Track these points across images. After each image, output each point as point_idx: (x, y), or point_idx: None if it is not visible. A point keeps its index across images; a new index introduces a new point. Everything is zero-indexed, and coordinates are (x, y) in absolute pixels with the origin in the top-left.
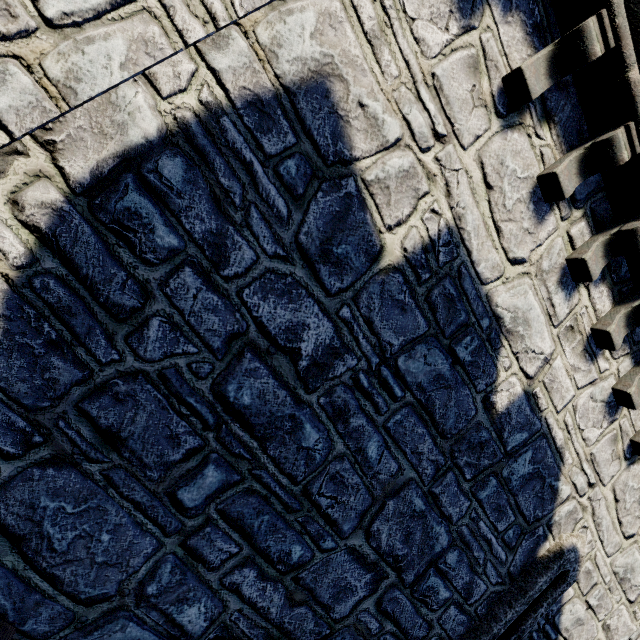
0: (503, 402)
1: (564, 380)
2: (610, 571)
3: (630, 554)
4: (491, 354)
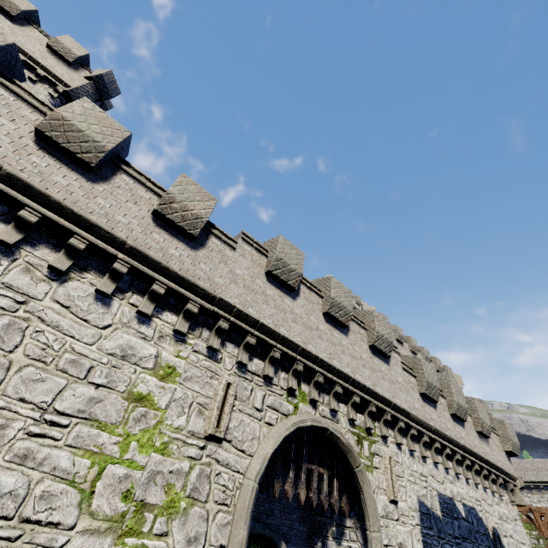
0: (463, 514)
1: (461, 491)
2: (498, 519)
3: (495, 508)
4: (456, 507)
